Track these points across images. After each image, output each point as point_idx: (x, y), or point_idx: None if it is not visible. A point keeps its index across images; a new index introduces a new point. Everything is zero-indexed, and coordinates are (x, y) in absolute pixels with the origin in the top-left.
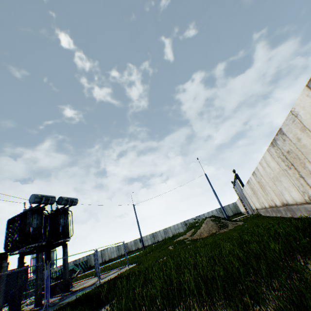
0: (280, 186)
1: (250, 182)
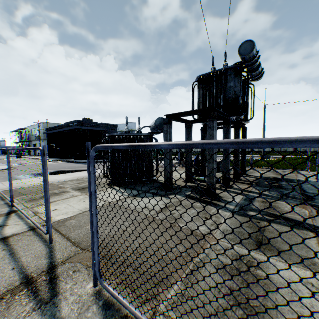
0: None
1: None
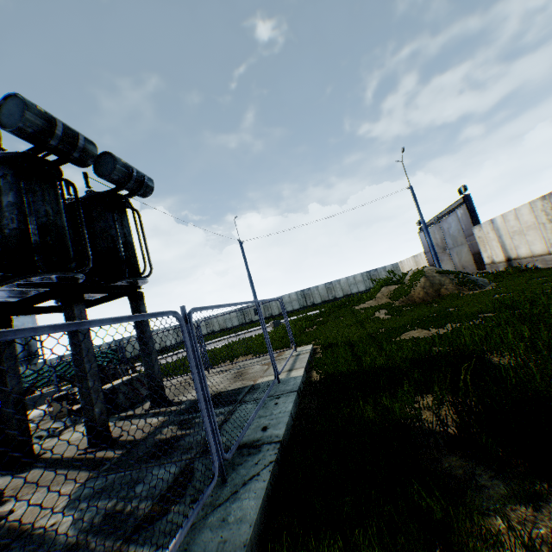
0: None
1: None
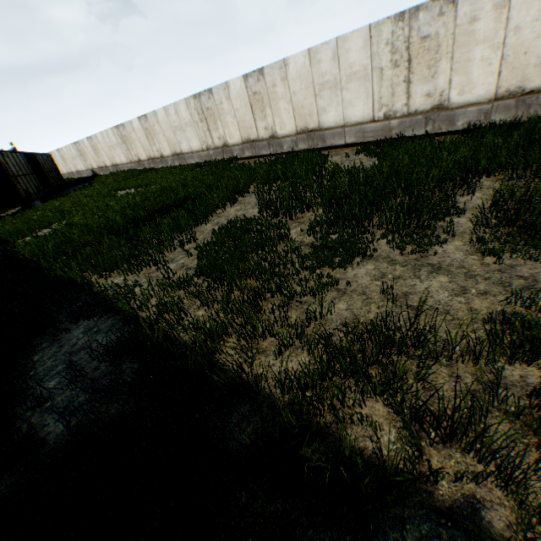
0: None
1: None
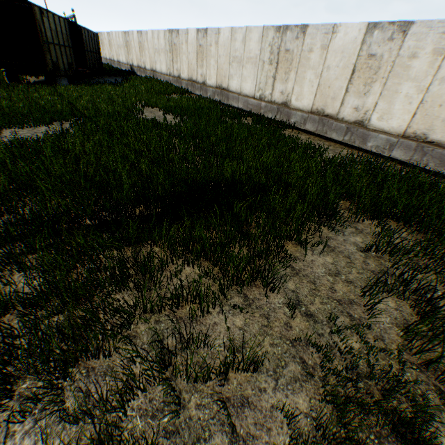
0: None
1: None
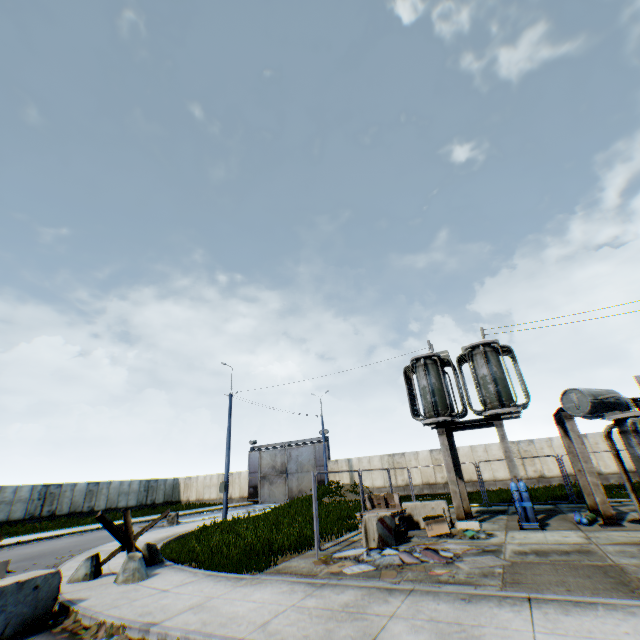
0: (485, 467)
1: (408, 456)
